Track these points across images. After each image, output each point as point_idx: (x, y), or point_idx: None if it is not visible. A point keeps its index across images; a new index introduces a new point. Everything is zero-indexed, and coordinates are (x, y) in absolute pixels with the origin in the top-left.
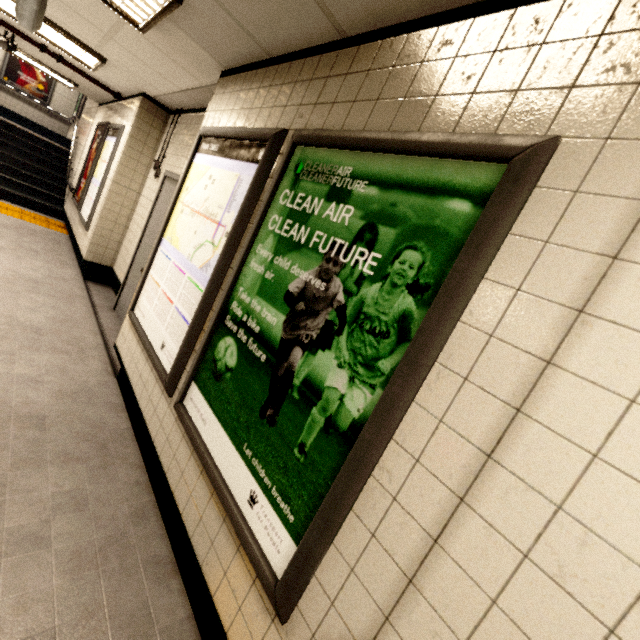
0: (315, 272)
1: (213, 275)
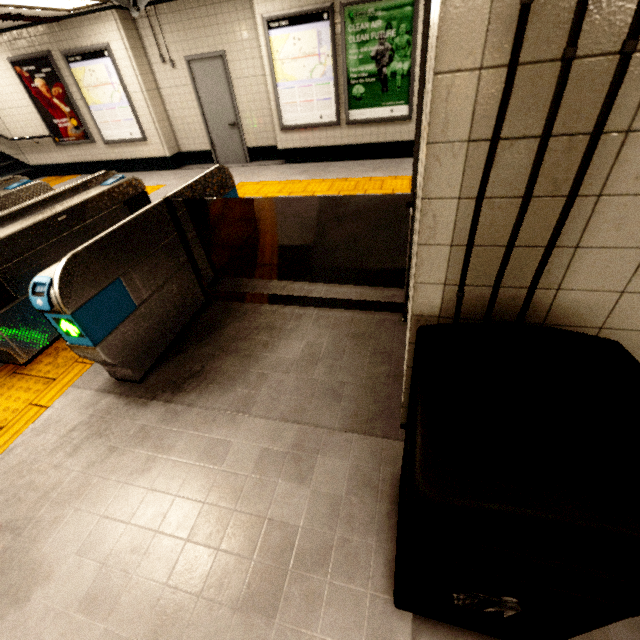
0: (378, 46)
1: (334, 73)
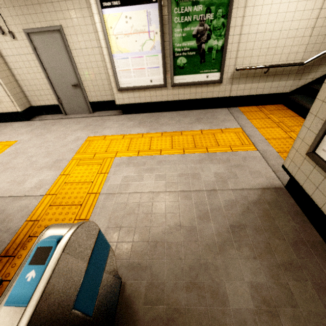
0: (198, 26)
1: (162, 47)
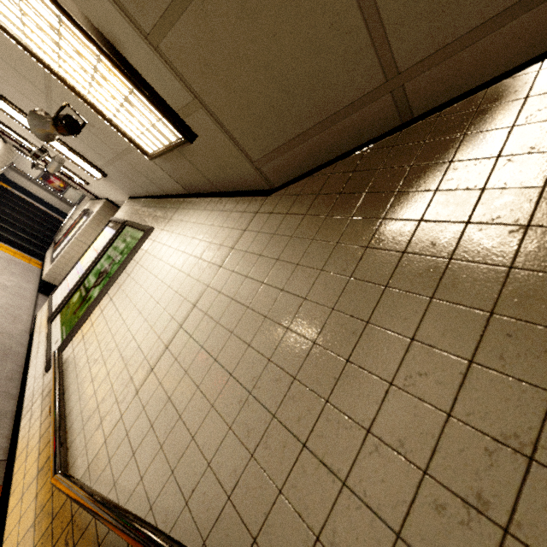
0: (109, 264)
1: (85, 271)
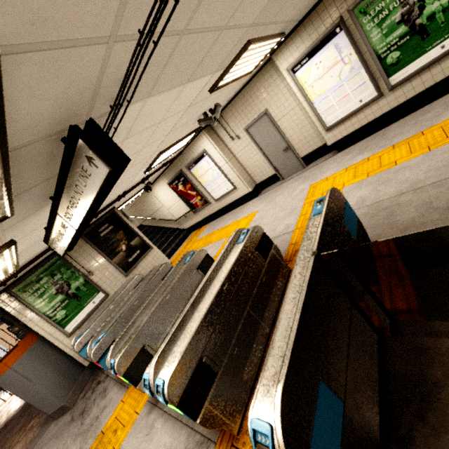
0: (401, 9)
1: (362, 62)
